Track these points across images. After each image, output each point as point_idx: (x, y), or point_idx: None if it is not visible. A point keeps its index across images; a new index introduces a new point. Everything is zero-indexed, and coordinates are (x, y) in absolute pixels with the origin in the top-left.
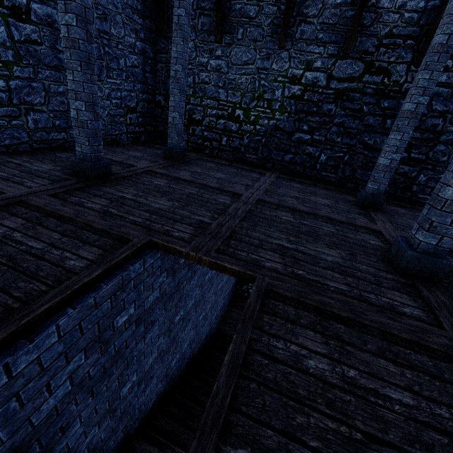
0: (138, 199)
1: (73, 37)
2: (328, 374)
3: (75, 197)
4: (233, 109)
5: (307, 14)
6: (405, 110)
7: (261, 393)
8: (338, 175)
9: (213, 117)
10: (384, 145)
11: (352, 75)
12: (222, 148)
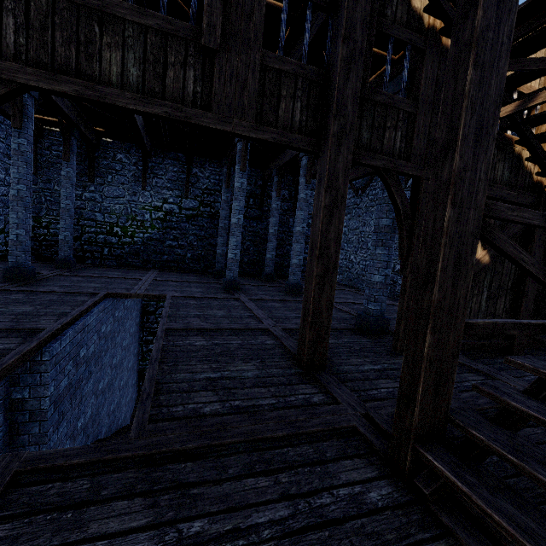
0: (76, 285)
1: (22, 196)
2: (196, 303)
3: (31, 287)
4: (112, 227)
5: (157, 173)
6: (220, 227)
7: (178, 306)
8: (201, 265)
9: (92, 233)
10: (217, 244)
11: (193, 207)
12: (105, 257)
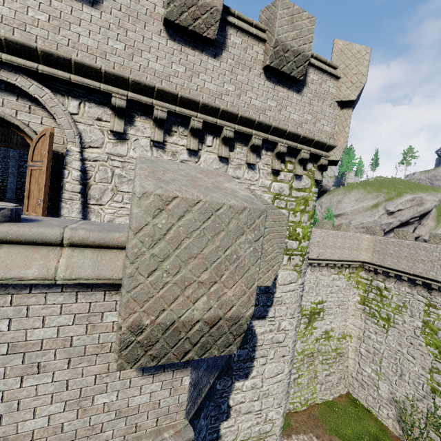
0: None
1: None
2: None
3: None
4: None
5: None
6: None
7: None
8: None
9: None
10: None
11: None
12: None
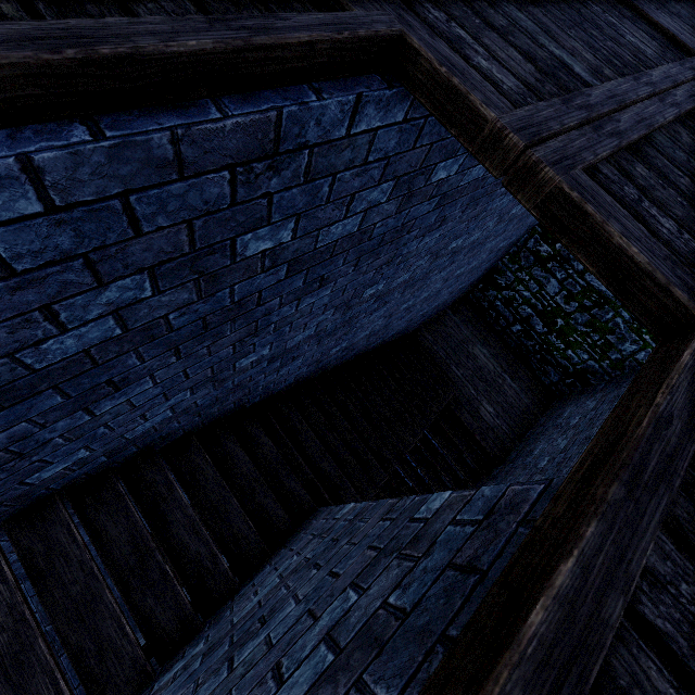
0: None
1: None
2: None
3: None
4: None
5: None
6: None
7: None
8: None
9: None
10: None
11: None
12: None
